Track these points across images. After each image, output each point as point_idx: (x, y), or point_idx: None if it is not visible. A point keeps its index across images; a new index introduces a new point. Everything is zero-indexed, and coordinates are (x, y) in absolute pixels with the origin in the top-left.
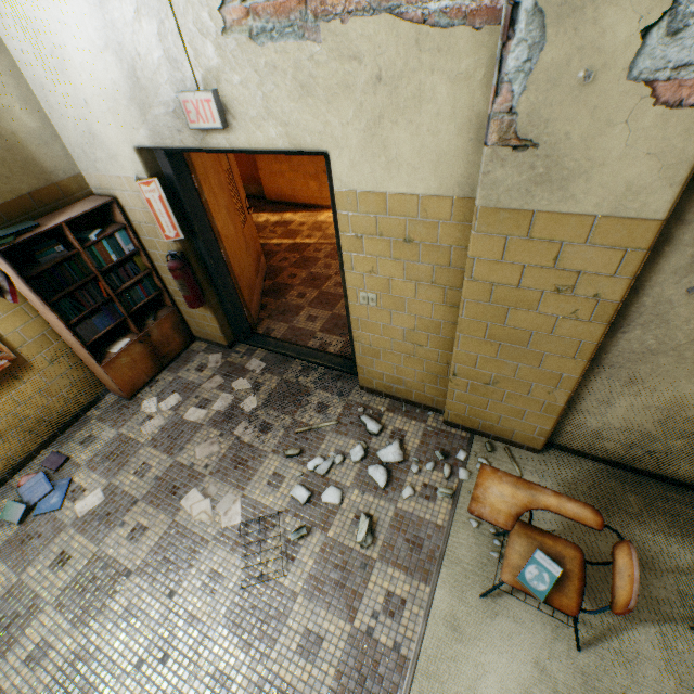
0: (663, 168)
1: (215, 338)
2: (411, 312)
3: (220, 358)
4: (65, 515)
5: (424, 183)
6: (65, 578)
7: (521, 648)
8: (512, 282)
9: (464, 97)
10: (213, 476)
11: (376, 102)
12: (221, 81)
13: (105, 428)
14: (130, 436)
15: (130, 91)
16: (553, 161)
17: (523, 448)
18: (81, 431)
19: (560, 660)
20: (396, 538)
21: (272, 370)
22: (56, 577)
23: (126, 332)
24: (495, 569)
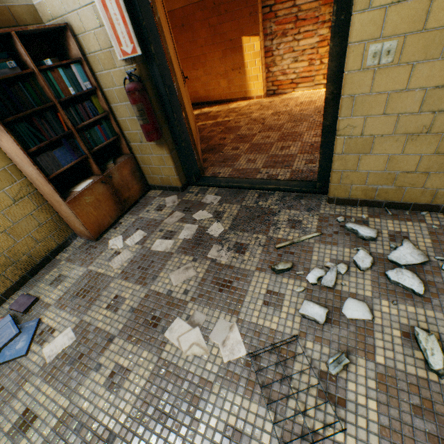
0: None
1: (169, 182)
2: None
3: (176, 198)
4: (31, 362)
5: None
6: None
7: None
8: None
9: None
10: (195, 302)
11: None
12: None
13: (74, 268)
14: (99, 271)
15: None
16: None
17: None
18: (51, 272)
19: None
20: None
21: (229, 200)
22: None
23: (88, 176)
24: None
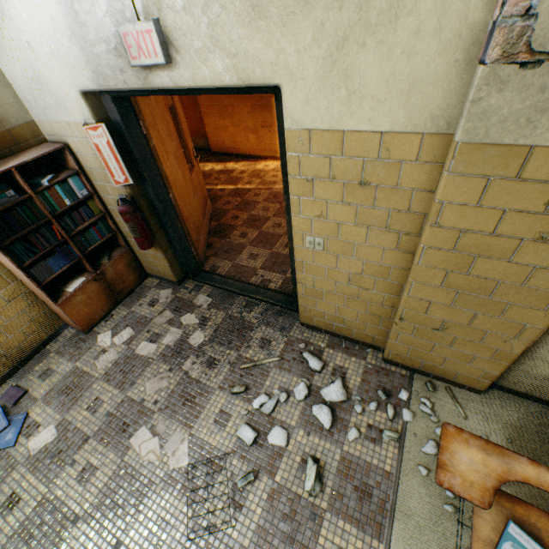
0: None
1: (165, 275)
2: (359, 257)
3: (170, 293)
4: (18, 452)
5: (390, 118)
6: (13, 523)
7: None
8: (485, 229)
9: (457, 3)
10: (161, 413)
11: (341, 19)
12: (163, 8)
13: (62, 362)
14: (85, 370)
15: (70, 28)
16: None
17: (464, 388)
18: (40, 364)
19: None
20: (344, 485)
21: (218, 305)
22: (4, 522)
23: (82, 271)
24: (450, 525)
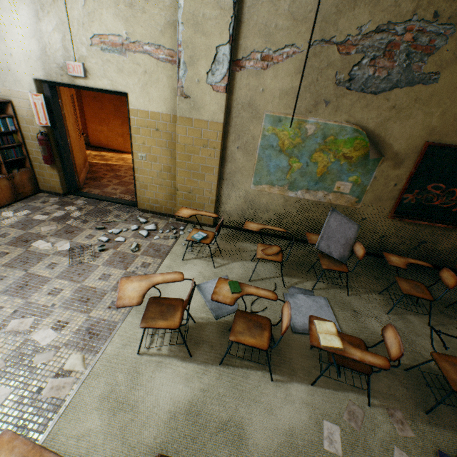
0: (219, 107)
1: (55, 189)
2: (160, 163)
3: (58, 199)
4: None
5: (162, 108)
6: None
7: (195, 270)
8: (191, 144)
9: (171, 82)
10: (52, 236)
11: (145, 79)
12: (87, 61)
13: None
14: None
15: (40, 55)
16: (195, 103)
17: (207, 226)
18: None
19: (208, 271)
20: (149, 249)
21: (91, 204)
22: None
23: None
24: (189, 254)
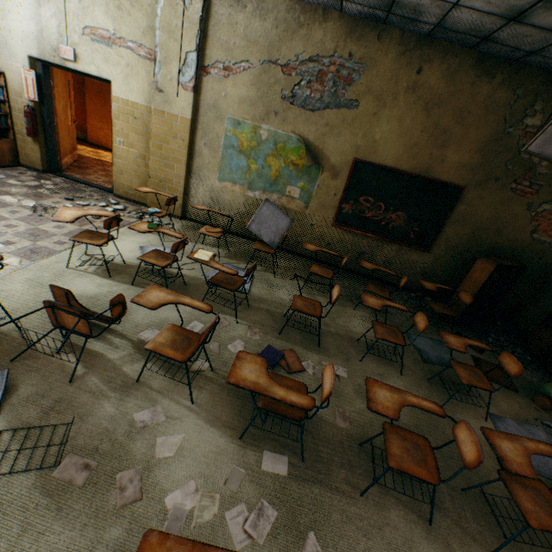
0: (188, 105)
1: (35, 165)
2: (136, 150)
3: (36, 174)
4: None
5: (140, 99)
6: None
7: (145, 239)
8: (163, 135)
9: (150, 77)
10: (21, 196)
11: (128, 71)
12: (78, 48)
13: None
14: None
15: (37, 36)
16: (168, 97)
17: (176, 217)
18: None
19: (157, 242)
20: None
21: (68, 183)
22: None
23: None
24: None
